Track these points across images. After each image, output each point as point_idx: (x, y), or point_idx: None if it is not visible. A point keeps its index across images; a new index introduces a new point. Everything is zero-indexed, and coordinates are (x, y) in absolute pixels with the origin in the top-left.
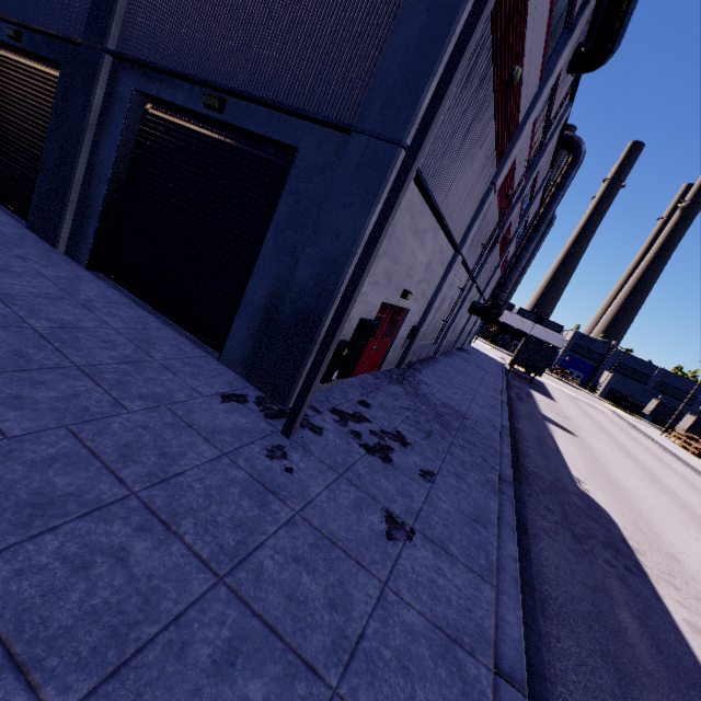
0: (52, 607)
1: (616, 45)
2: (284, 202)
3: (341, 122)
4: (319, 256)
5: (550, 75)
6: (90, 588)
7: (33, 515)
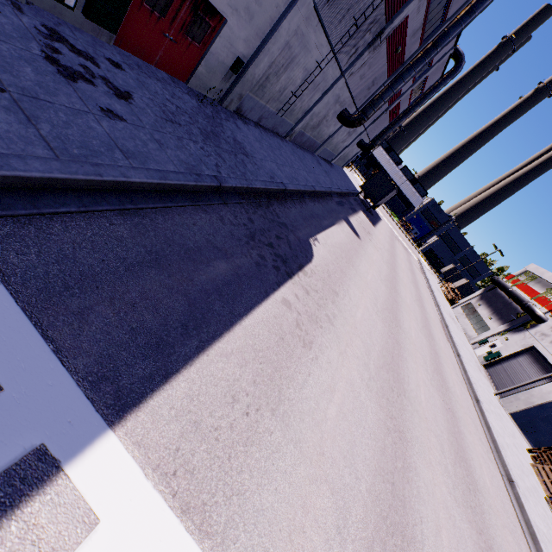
0: None
1: None
2: None
3: None
4: None
5: None
6: None
7: None
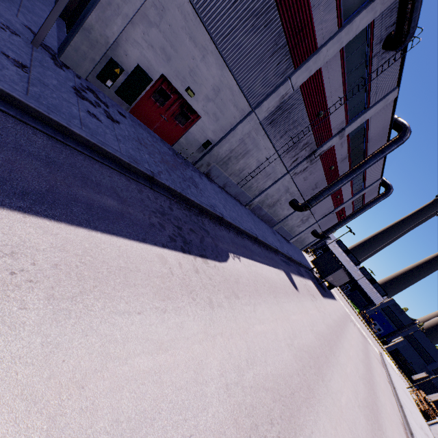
0: None
1: (408, 28)
2: None
3: None
4: None
5: (348, 23)
6: None
7: None
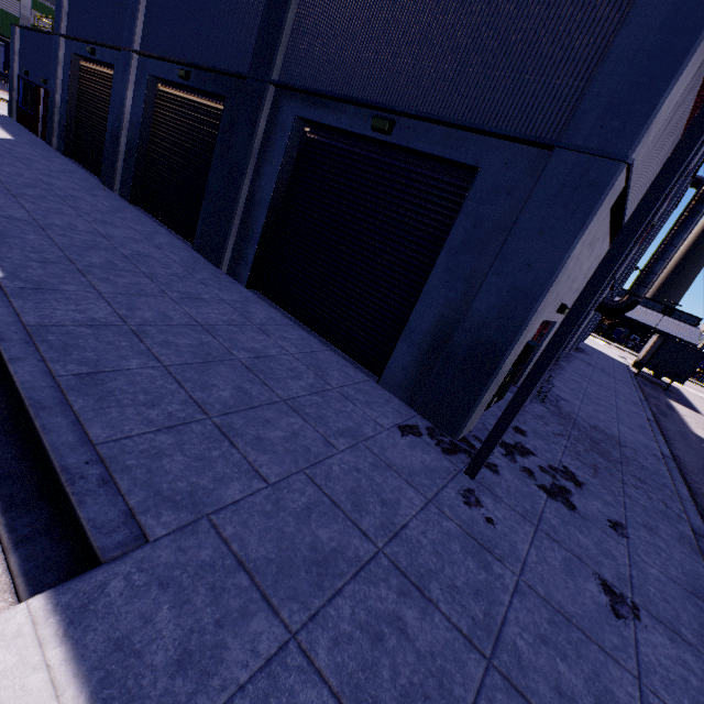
0: (373, 684)
1: None
2: (459, 225)
3: (542, 138)
4: (504, 286)
5: None
6: (392, 664)
7: (319, 574)
